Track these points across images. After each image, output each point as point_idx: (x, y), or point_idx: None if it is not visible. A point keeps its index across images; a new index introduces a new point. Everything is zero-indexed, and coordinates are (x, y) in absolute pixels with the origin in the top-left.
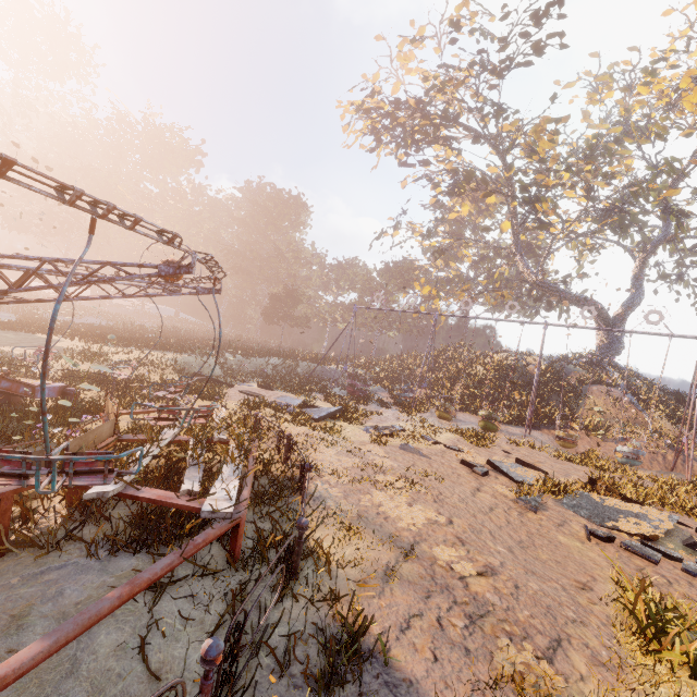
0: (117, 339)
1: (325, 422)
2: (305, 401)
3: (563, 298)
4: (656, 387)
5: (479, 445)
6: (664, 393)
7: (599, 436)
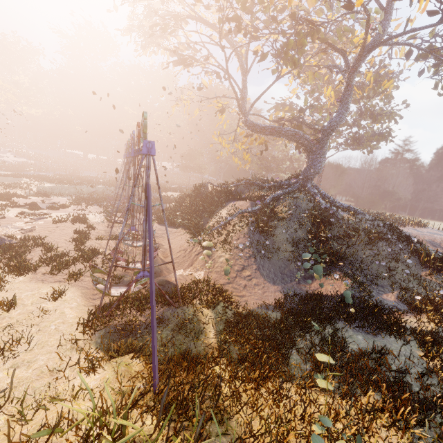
0: (51, 179)
1: (22, 208)
2: (42, 202)
3: (258, 132)
4: (314, 203)
5: (58, 223)
6: (308, 209)
7: (181, 232)
